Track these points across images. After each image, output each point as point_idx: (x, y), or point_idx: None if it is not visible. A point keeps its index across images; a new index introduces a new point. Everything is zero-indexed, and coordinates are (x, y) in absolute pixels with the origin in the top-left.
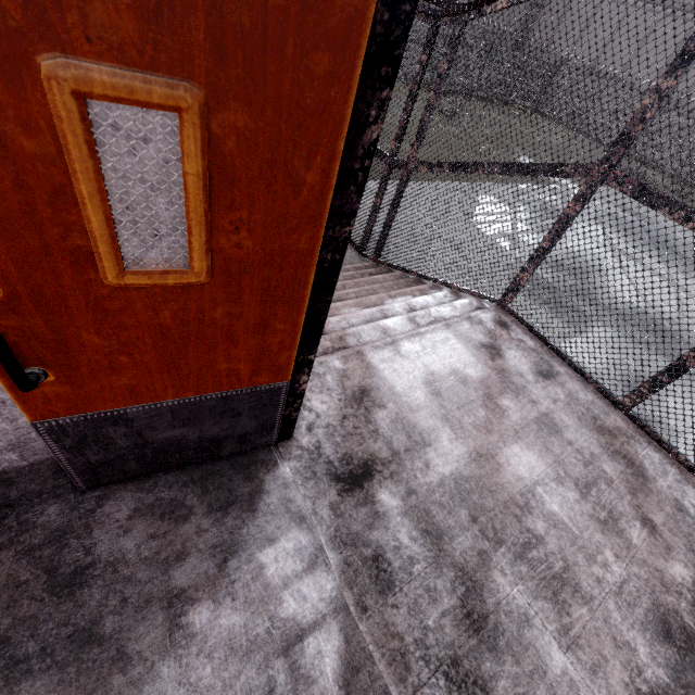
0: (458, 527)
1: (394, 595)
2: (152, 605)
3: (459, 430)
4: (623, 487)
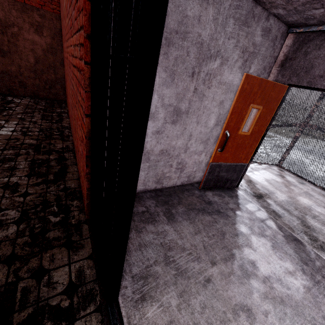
0: (292, 209)
1: (282, 218)
2: (228, 209)
3: (281, 191)
4: None
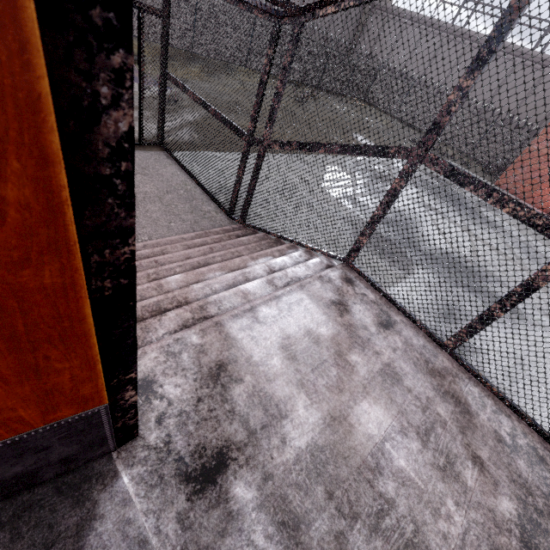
0: (315, 509)
1: None
2: None
3: (314, 394)
4: (455, 427)
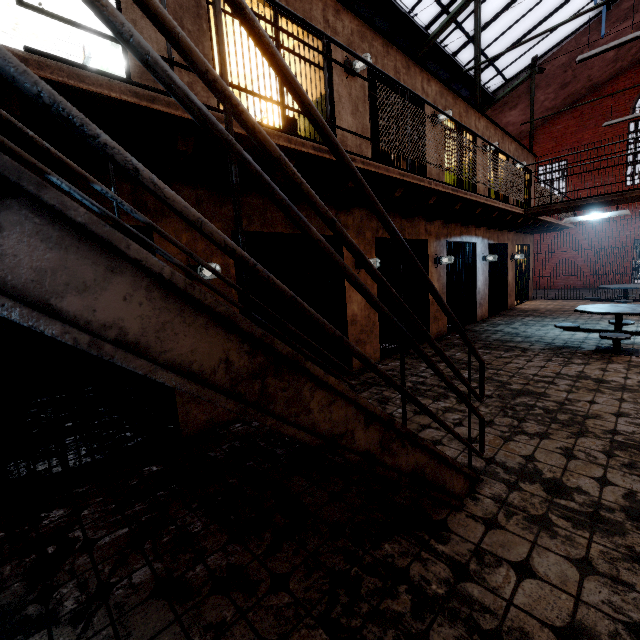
0: None
1: None
2: None
3: None
4: None
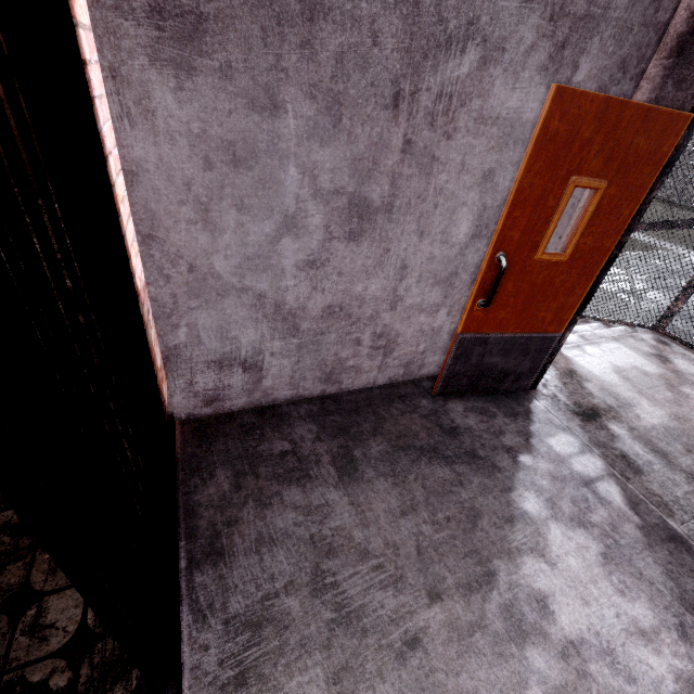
0: (678, 452)
1: (645, 476)
2: (498, 450)
3: (654, 401)
4: None
